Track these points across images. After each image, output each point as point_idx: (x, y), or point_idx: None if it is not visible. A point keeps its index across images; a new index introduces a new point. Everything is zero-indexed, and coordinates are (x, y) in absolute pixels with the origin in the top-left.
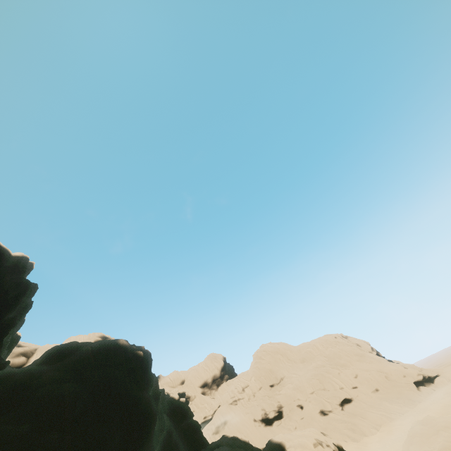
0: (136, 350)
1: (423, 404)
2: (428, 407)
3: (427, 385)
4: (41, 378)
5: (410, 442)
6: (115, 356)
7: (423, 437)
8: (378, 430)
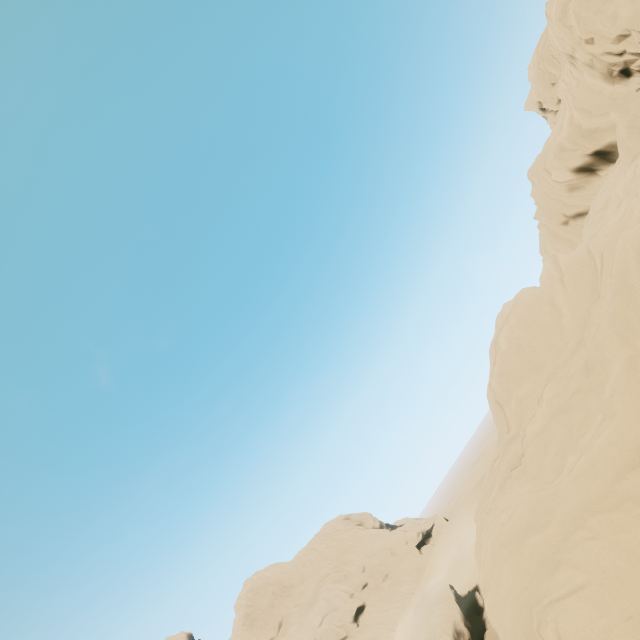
0: None
1: (427, 570)
2: (430, 572)
3: (427, 542)
4: None
5: (414, 637)
6: None
7: (423, 623)
8: (396, 631)
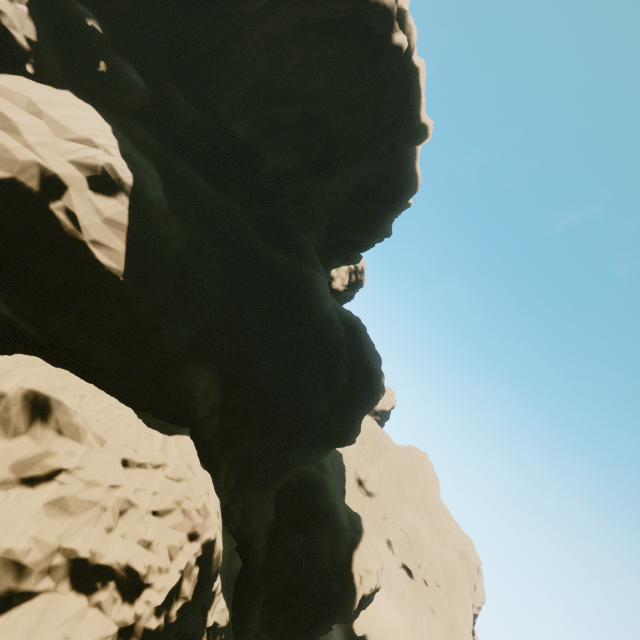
0: (381, 391)
1: None
2: None
3: None
4: (343, 349)
5: None
6: (373, 386)
7: None
8: (397, 610)
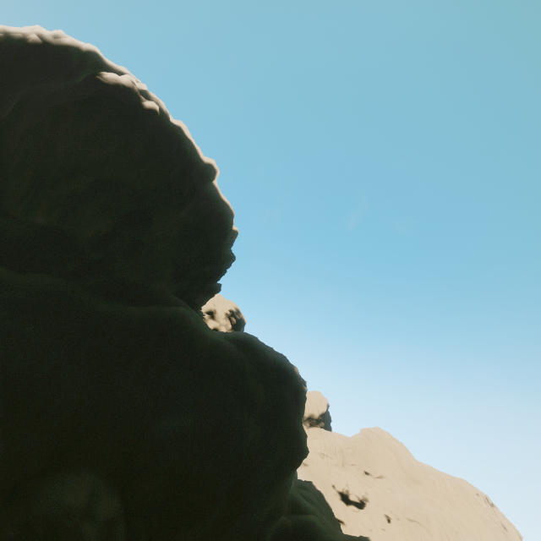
0: (302, 383)
1: None
2: None
3: None
4: (243, 363)
5: None
6: (291, 381)
7: None
8: None
